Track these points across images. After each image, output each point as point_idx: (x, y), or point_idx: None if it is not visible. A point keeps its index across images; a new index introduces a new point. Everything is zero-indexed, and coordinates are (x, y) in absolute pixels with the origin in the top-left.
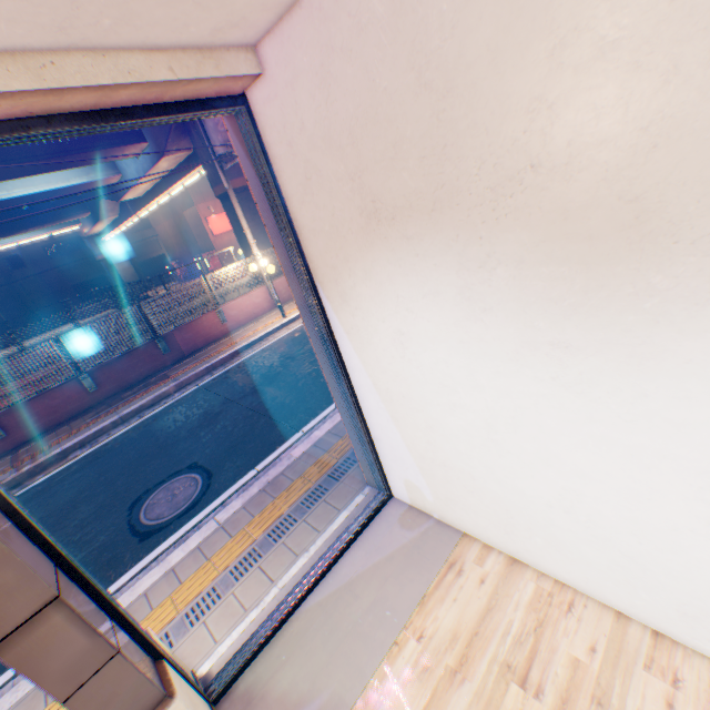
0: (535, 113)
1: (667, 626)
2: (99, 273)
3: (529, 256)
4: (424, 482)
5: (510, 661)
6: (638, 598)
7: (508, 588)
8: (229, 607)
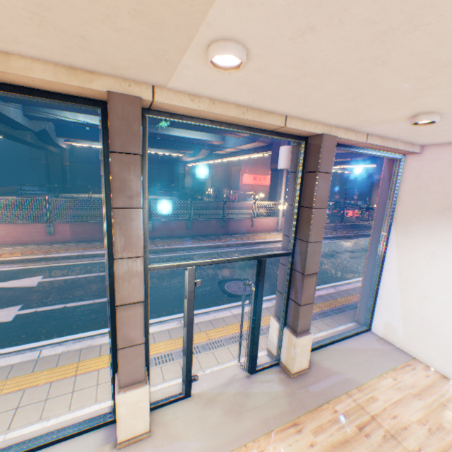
0: None
1: None
2: (173, 177)
3: None
4: (401, 325)
5: (444, 403)
6: None
7: (442, 383)
8: None
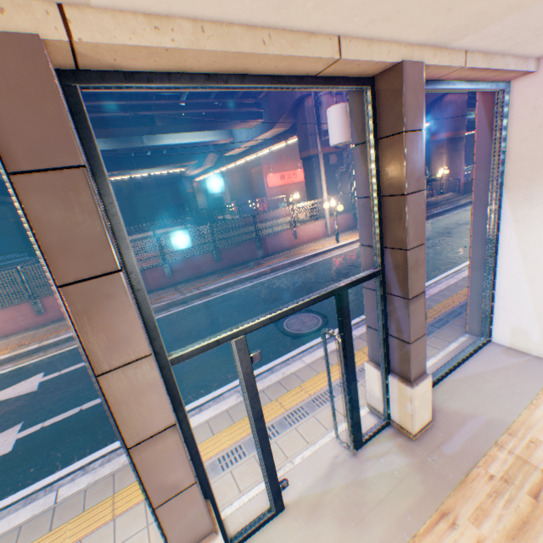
0: None
1: None
2: (182, 201)
3: None
4: (536, 326)
5: None
6: None
7: None
8: None
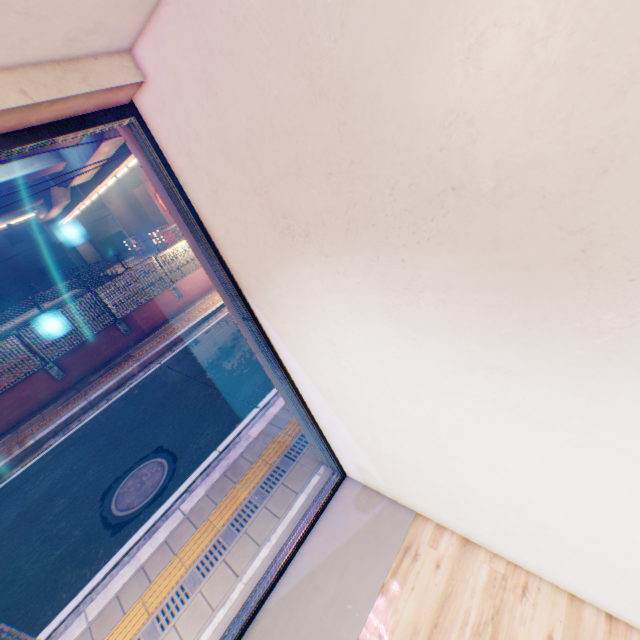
0: (452, 128)
1: (621, 612)
2: (62, 255)
3: (459, 282)
4: (374, 468)
5: None
6: (591, 587)
7: (463, 572)
8: (197, 607)
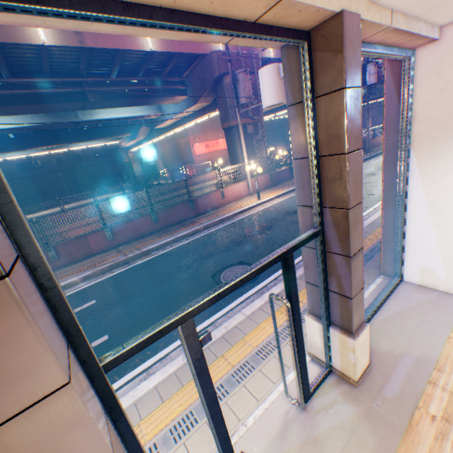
0: None
1: None
2: (119, 170)
3: None
4: (442, 266)
5: None
6: None
7: None
8: None
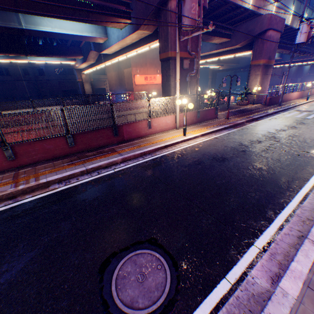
0: None
1: None
2: (74, 87)
3: None
4: None
5: None
6: None
7: None
8: None
